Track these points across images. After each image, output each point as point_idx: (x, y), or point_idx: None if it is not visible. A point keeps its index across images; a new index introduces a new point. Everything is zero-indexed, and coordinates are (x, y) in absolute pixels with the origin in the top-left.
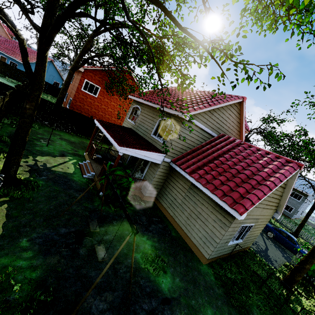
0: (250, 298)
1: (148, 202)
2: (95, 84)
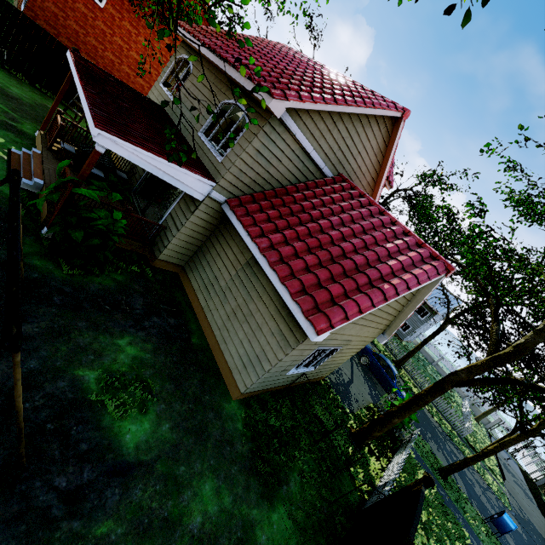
0: (294, 458)
1: (165, 271)
2: None
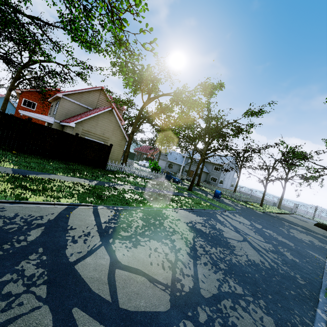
0: None
1: None
2: (32, 101)
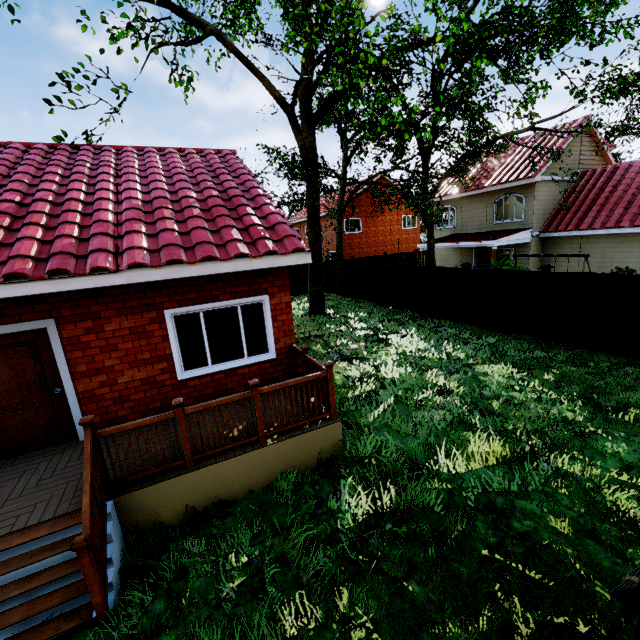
0: None
1: None
2: (355, 218)
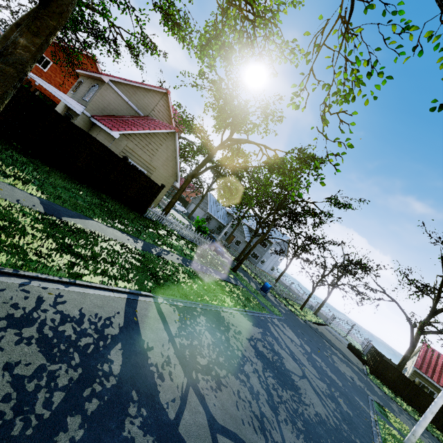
0: None
1: None
2: (46, 57)
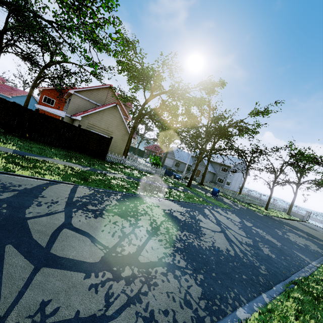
0: None
1: None
2: (52, 98)
